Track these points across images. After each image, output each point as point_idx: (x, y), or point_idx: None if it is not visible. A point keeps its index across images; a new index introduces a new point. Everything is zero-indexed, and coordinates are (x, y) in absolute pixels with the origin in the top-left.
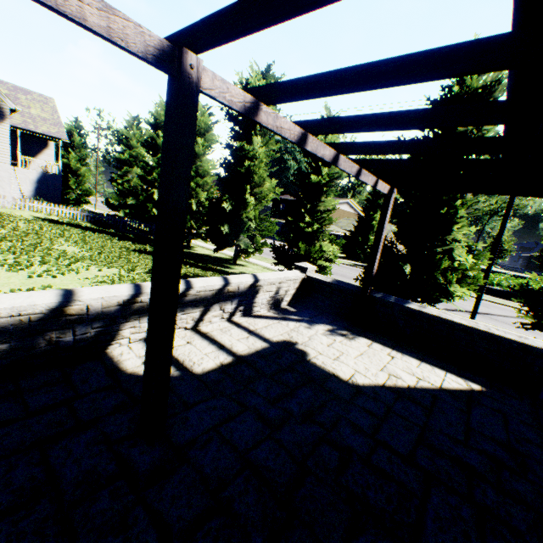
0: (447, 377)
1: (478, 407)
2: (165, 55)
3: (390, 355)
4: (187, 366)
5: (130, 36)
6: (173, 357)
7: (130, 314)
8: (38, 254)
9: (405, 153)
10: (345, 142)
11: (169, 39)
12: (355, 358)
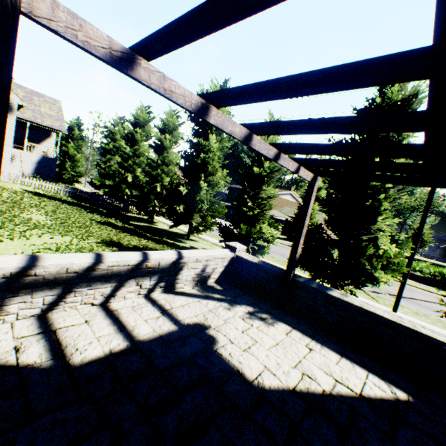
0: (369, 380)
1: (404, 428)
2: None
3: (308, 347)
4: (67, 354)
5: None
6: (58, 340)
7: (19, 288)
8: (1, 219)
9: (318, 131)
10: (259, 123)
11: None
12: (269, 349)
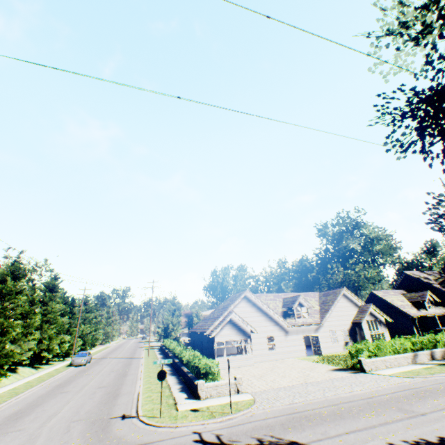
0: None
1: None
2: None
3: None
4: None
5: None
6: None
7: None
8: None
9: None
10: None
11: None
12: None
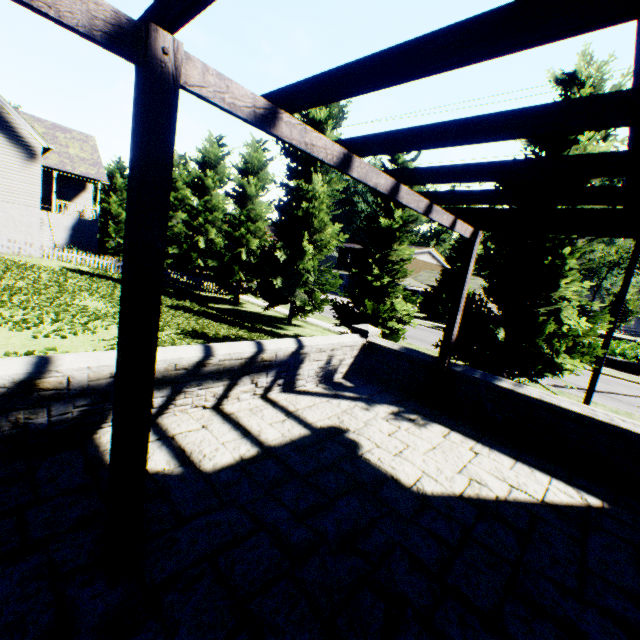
0: (552, 486)
1: (597, 534)
2: (123, 33)
3: (473, 451)
4: (195, 461)
5: (63, 1)
6: (179, 447)
7: None
8: (53, 309)
9: (488, 179)
10: (408, 169)
11: (142, 19)
12: (425, 453)
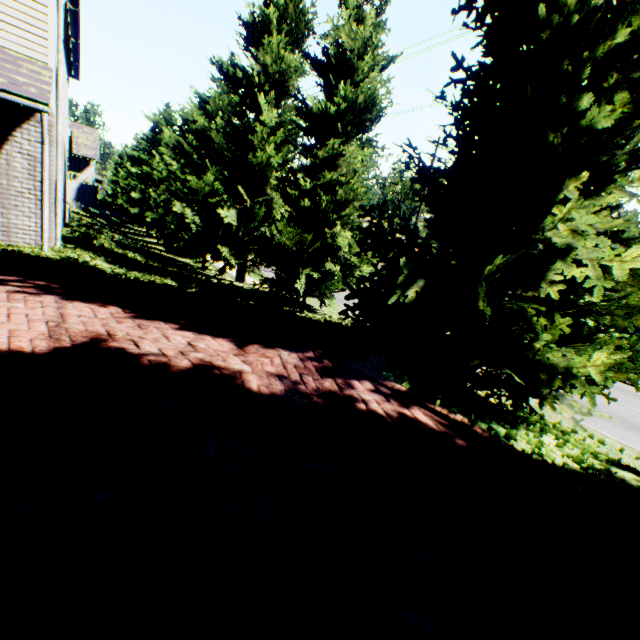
0: None
1: None
2: None
3: None
4: None
5: None
6: None
7: None
8: None
9: None
10: None
11: None
12: None
